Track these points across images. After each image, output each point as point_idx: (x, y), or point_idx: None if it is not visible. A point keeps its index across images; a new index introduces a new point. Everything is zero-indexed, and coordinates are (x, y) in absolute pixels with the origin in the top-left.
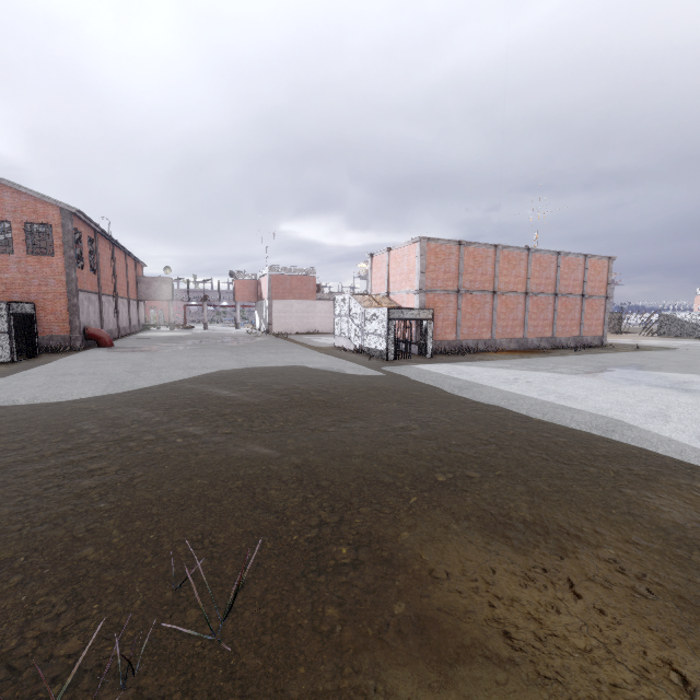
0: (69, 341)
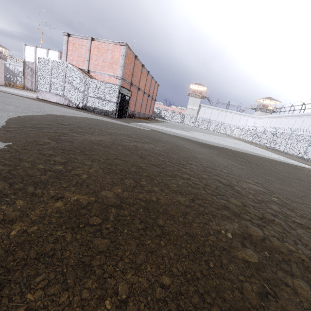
0: None
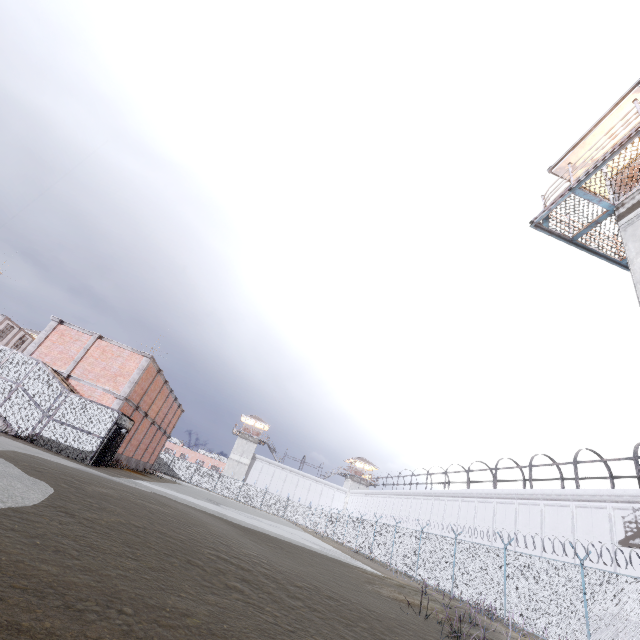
0: None
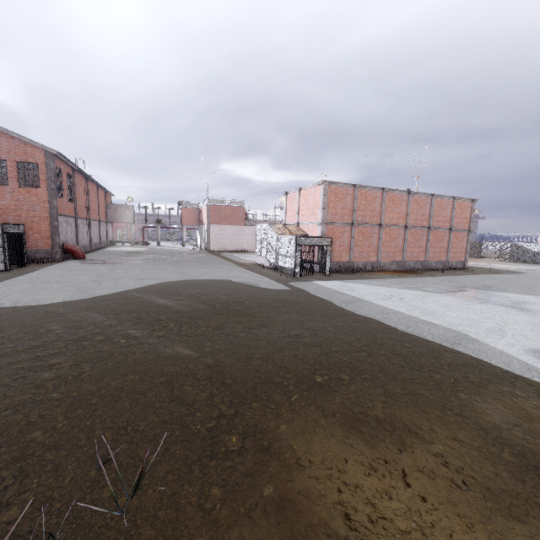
0: (51, 254)
